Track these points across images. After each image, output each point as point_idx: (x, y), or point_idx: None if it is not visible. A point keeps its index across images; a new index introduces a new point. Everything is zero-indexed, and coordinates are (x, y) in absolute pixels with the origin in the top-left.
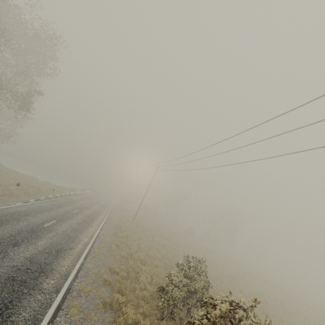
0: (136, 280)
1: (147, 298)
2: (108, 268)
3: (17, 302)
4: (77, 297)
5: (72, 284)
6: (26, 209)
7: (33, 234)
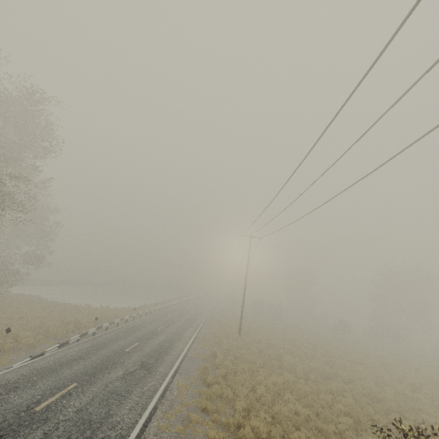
0: None
1: None
2: None
3: None
4: None
5: None
6: (23, 374)
7: None
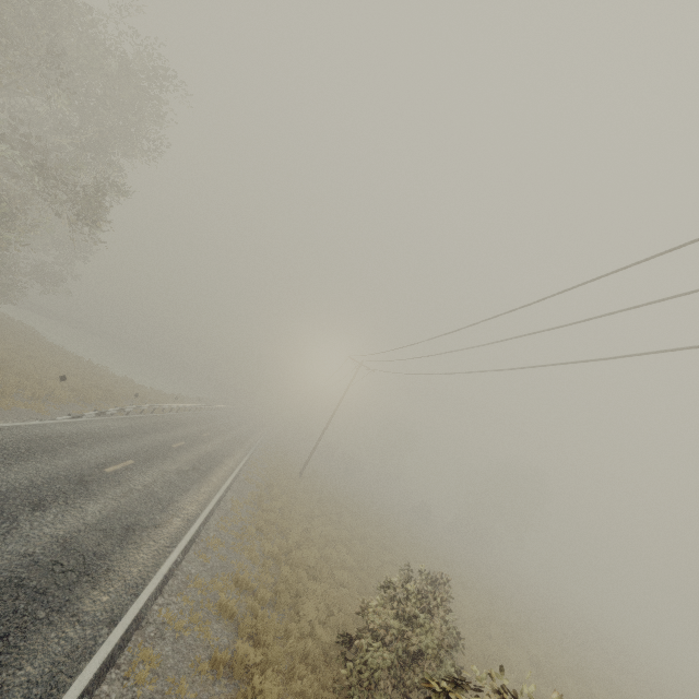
0: (293, 611)
1: (314, 658)
2: (234, 579)
3: (18, 640)
4: (155, 640)
5: (149, 607)
6: (74, 432)
7: (81, 486)
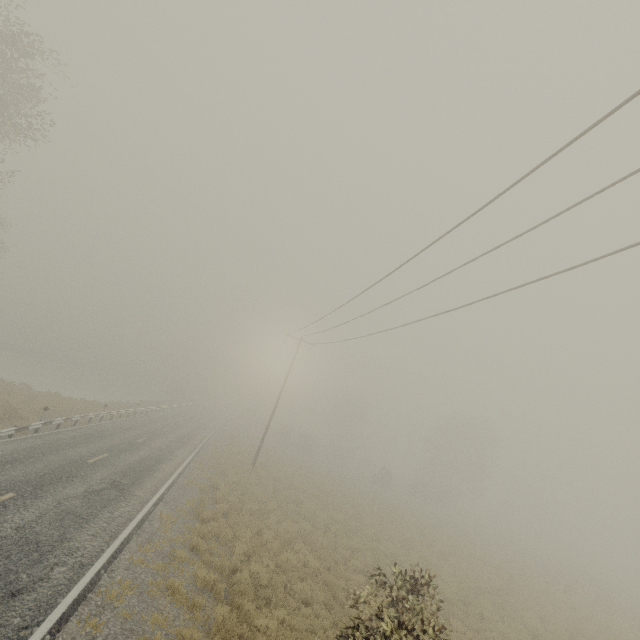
0: None
1: None
2: None
3: None
4: None
5: None
6: None
7: None
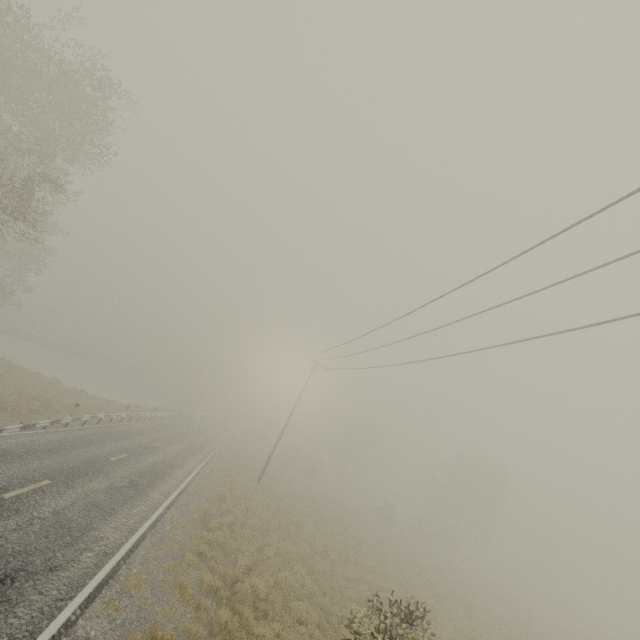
0: None
1: None
2: (151, 638)
3: None
4: None
5: None
6: None
7: None
